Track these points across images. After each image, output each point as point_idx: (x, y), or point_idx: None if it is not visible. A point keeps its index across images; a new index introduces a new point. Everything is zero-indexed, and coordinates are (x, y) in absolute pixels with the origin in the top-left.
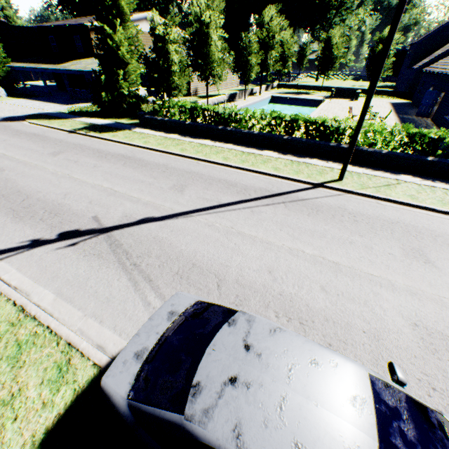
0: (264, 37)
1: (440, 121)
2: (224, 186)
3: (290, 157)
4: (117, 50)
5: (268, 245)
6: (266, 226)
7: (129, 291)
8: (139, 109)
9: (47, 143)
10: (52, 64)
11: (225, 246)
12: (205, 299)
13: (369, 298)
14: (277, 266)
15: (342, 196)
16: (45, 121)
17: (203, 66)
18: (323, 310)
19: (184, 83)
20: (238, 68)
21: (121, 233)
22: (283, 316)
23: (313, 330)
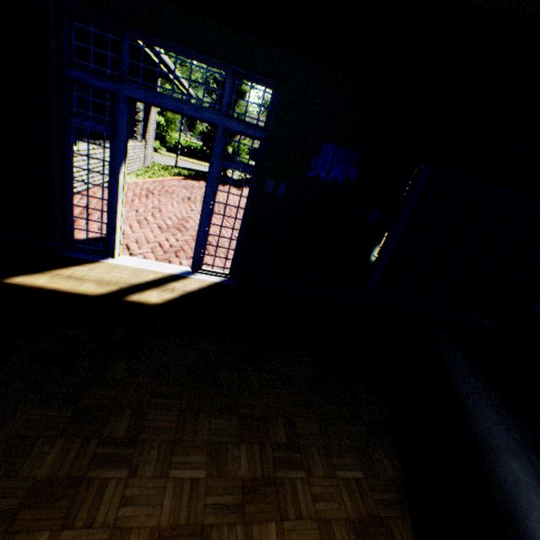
0: None
1: None
2: None
3: None
4: None
5: None
6: None
7: None
8: None
9: None
10: None
11: None
12: None
13: None
14: None
15: None
16: None
17: None
18: None
19: None
20: None
21: None
22: None
23: None
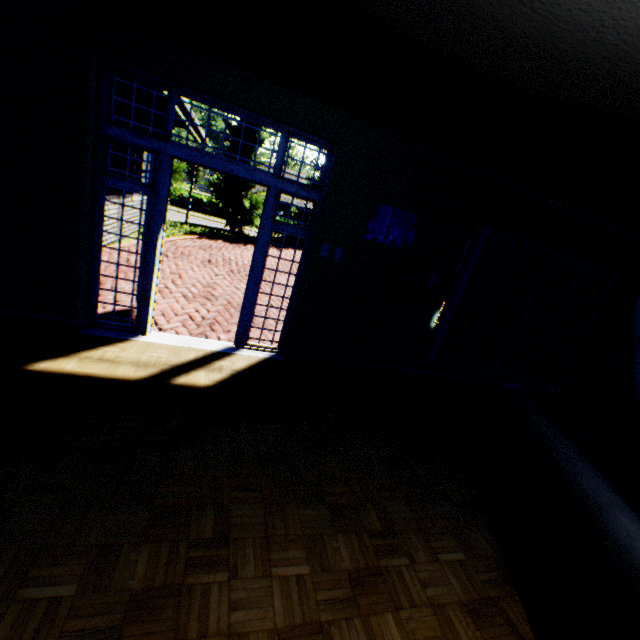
0: None
1: None
2: None
3: None
4: None
5: None
6: None
7: None
8: None
9: None
10: None
11: None
12: None
13: None
14: None
15: None
16: None
17: None
18: None
19: None
20: None
21: None
22: None
23: None
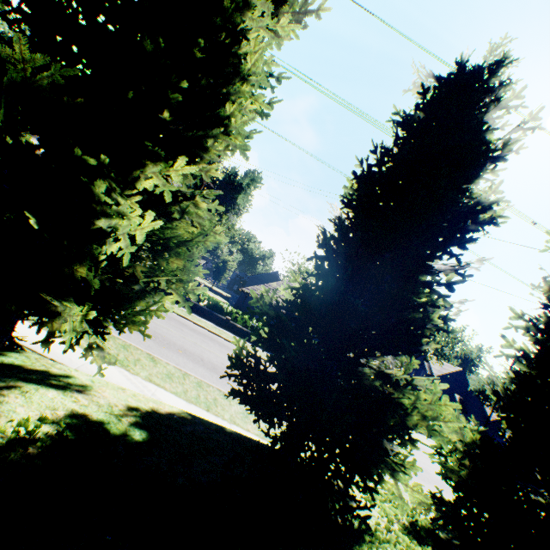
0: None
1: None
2: None
3: None
4: None
5: None
6: None
7: None
8: None
9: None
10: None
11: None
12: None
13: None
14: None
15: None
16: None
17: None
18: None
19: None
20: None
21: None
22: None
23: None
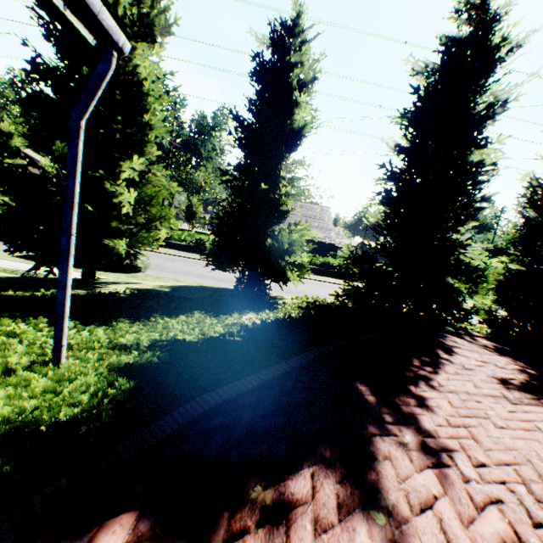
0: None
1: None
2: None
3: None
4: None
5: None
6: None
7: None
8: None
9: None
10: None
11: None
12: None
13: None
14: None
15: (155, 253)
16: None
17: None
18: None
19: None
20: None
21: None
22: None
23: None
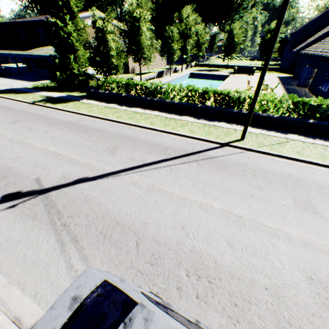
0: (183, 29)
1: (315, 90)
2: (149, 147)
3: (203, 121)
4: (68, 39)
5: (182, 201)
6: (182, 183)
7: (55, 253)
8: (87, 84)
9: (10, 113)
10: (22, 51)
11: (146, 203)
12: (112, 278)
13: (269, 251)
14: (189, 221)
15: (243, 153)
16: (12, 95)
17: (136, 51)
18: (229, 266)
19: (121, 64)
20: (164, 52)
21: (57, 193)
22: (193, 275)
23: (220, 288)
